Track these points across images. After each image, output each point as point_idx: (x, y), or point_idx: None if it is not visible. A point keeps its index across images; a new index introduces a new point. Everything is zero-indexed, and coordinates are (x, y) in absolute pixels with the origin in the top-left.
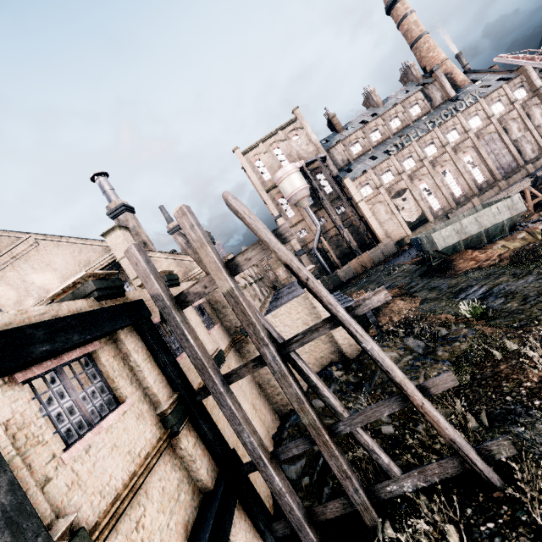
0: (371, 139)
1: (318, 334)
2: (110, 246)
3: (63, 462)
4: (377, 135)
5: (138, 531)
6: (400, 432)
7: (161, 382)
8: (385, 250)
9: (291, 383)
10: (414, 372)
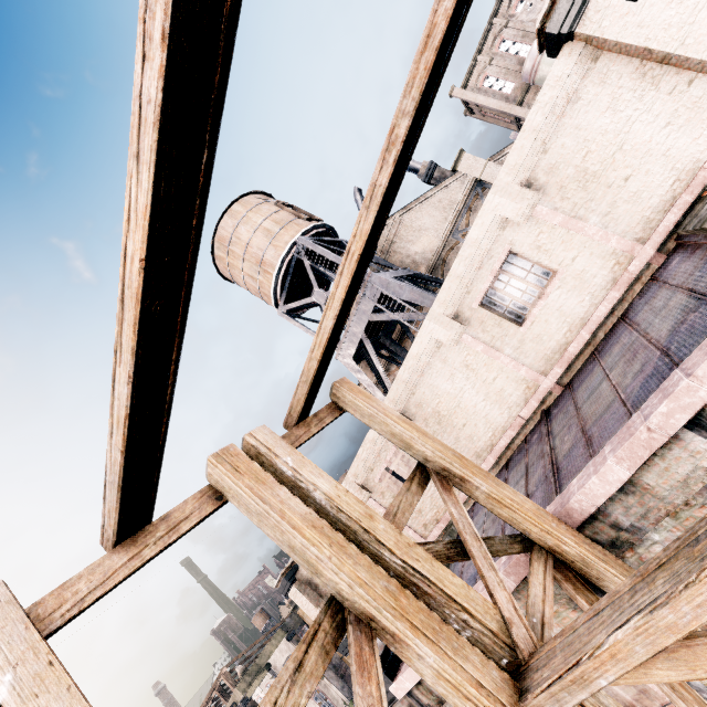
0: None
1: None
2: (464, 172)
3: None
4: None
5: None
6: None
7: None
8: None
9: None
10: None
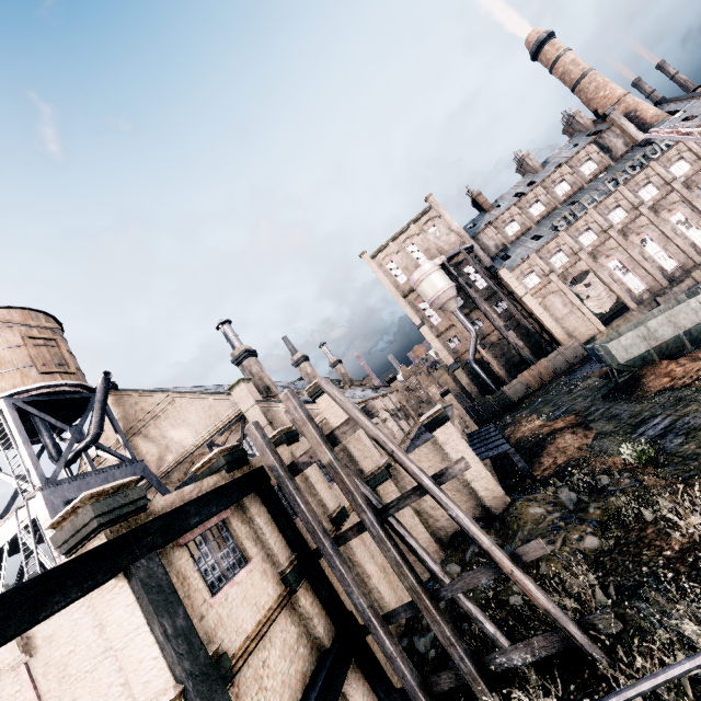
0: (531, 214)
1: (410, 500)
2: (236, 399)
3: (211, 606)
4: (538, 207)
5: (264, 669)
6: (519, 602)
7: (281, 543)
8: (569, 355)
9: (389, 547)
10: (553, 534)
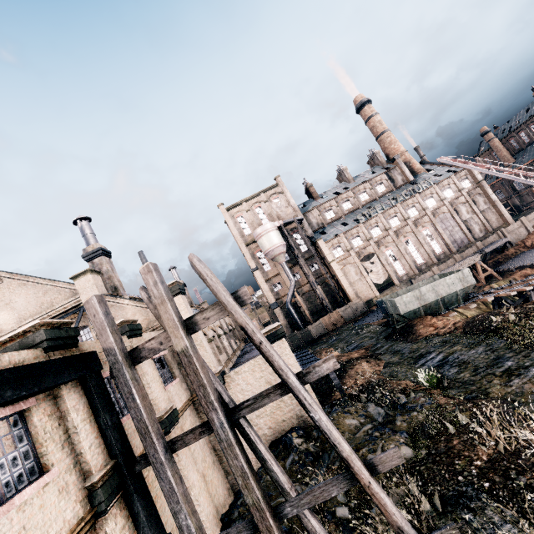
0: (343, 208)
1: (268, 399)
2: (78, 289)
3: None
4: (348, 205)
5: None
6: (353, 515)
7: (98, 447)
8: (355, 309)
9: (237, 454)
10: (372, 443)
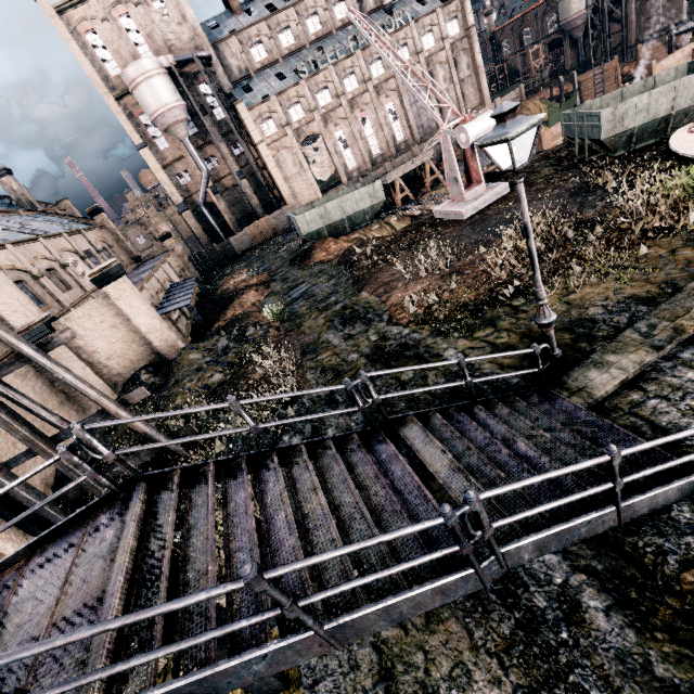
0: (280, 42)
1: (15, 367)
2: None
3: None
4: (289, 37)
5: None
6: None
7: None
8: None
9: None
10: (195, 374)
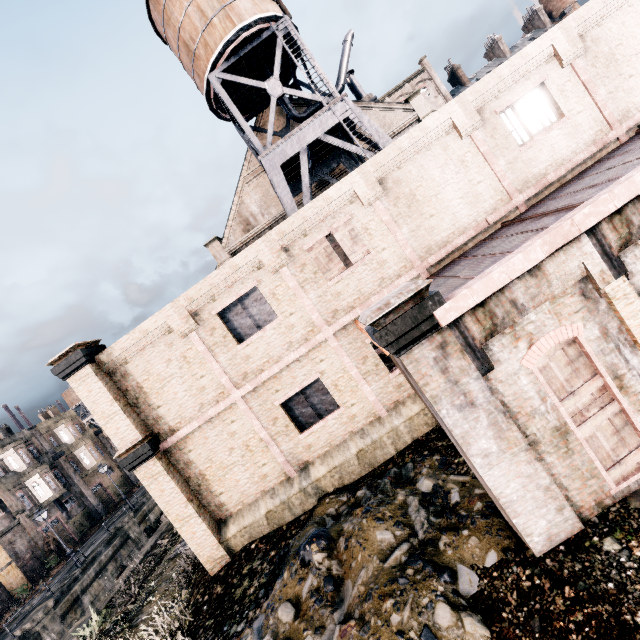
0: None
1: None
2: (413, 107)
3: None
4: None
5: None
6: None
7: None
8: None
9: None
10: None
